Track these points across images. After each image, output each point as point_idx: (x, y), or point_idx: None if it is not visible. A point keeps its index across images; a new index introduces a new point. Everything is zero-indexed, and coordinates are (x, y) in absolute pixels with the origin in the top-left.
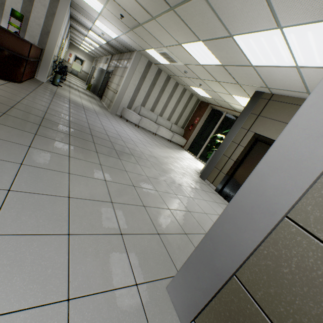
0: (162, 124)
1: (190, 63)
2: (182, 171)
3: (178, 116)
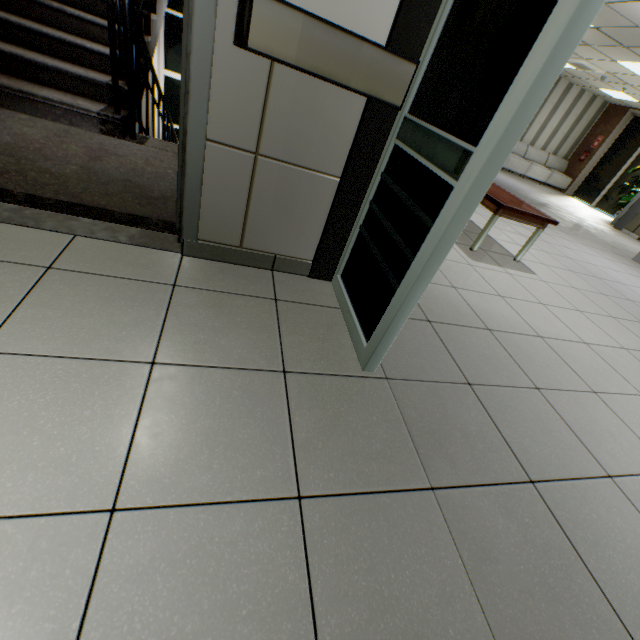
0: (532, 158)
1: (619, 73)
2: (593, 221)
3: (561, 139)
